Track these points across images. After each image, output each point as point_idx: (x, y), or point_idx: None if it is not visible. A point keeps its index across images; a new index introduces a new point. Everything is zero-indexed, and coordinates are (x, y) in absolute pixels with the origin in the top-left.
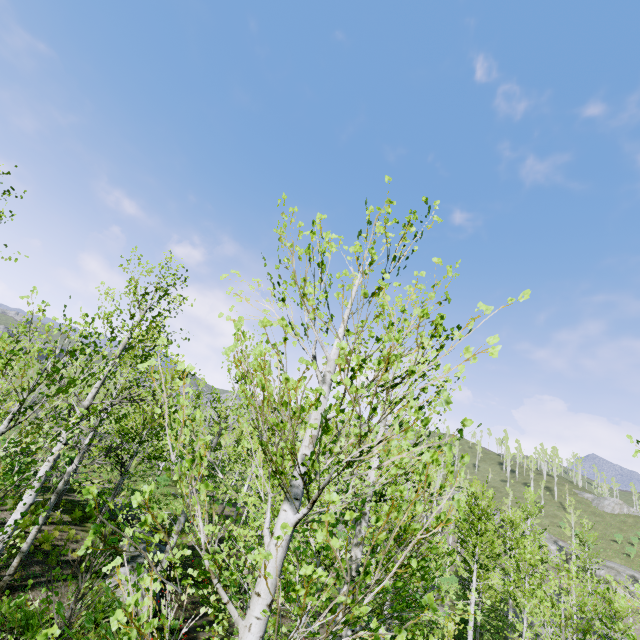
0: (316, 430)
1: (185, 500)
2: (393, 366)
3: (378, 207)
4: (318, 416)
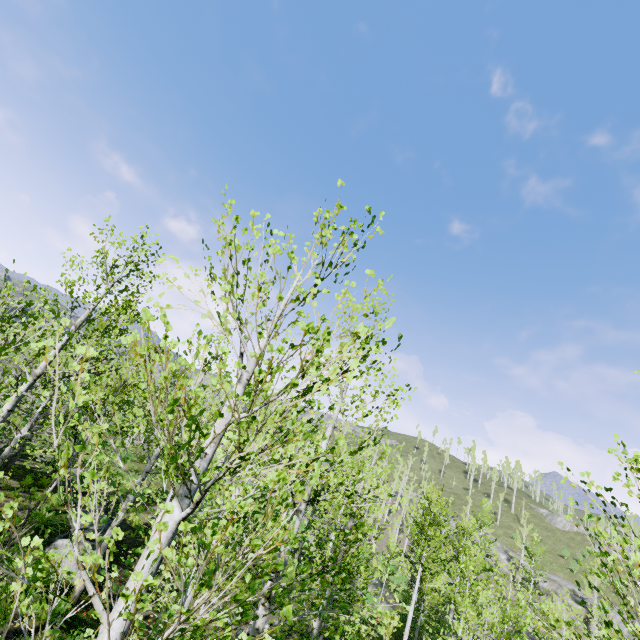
0: (221, 429)
1: (66, 488)
2: (311, 373)
3: (327, 210)
4: (226, 415)
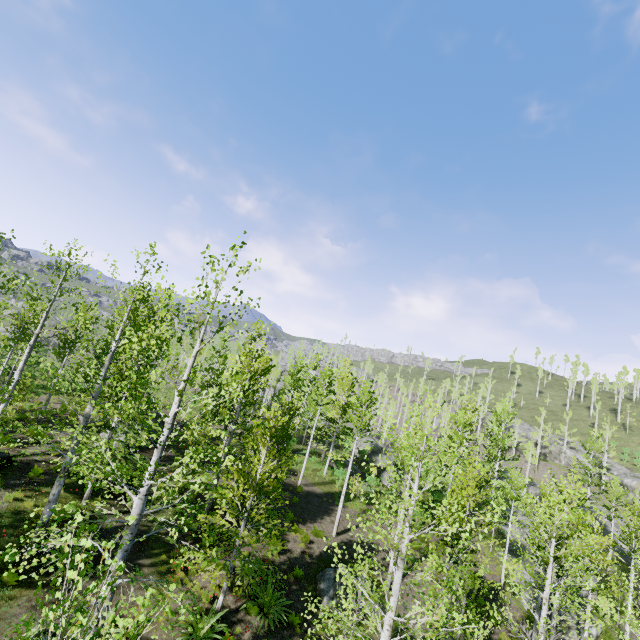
0: None
1: None
2: None
3: None
4: None
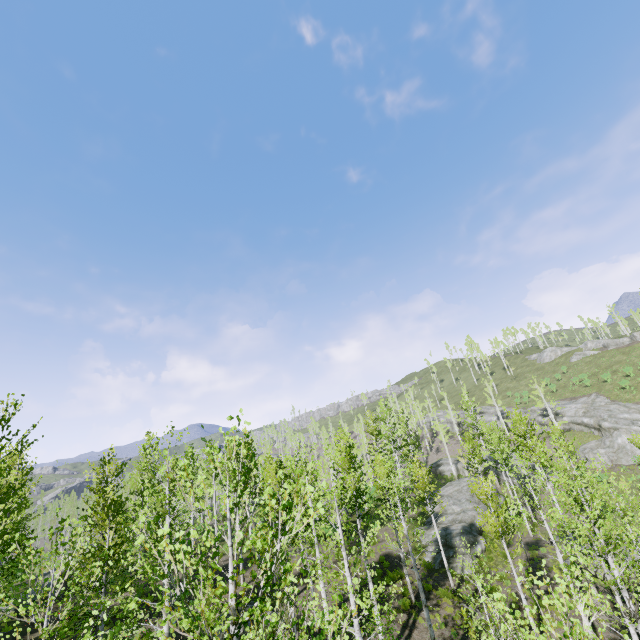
0: None
1: None
2: None
3: None
4: None
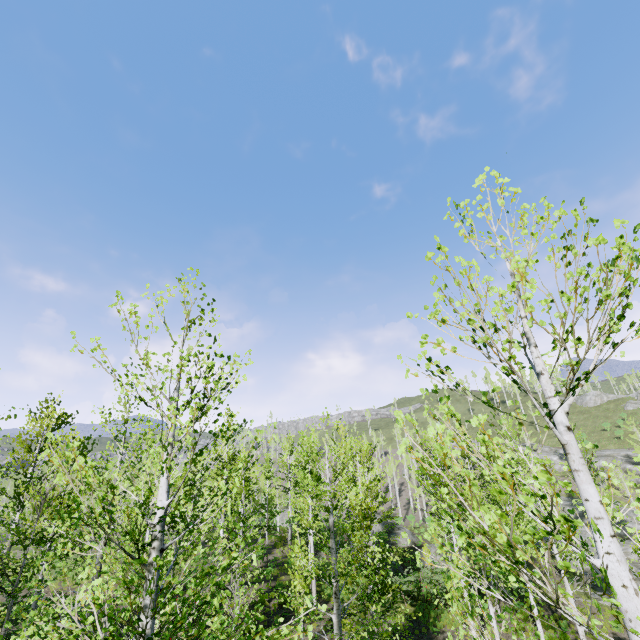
0: None
1: None
2: None
3: None
4: None
